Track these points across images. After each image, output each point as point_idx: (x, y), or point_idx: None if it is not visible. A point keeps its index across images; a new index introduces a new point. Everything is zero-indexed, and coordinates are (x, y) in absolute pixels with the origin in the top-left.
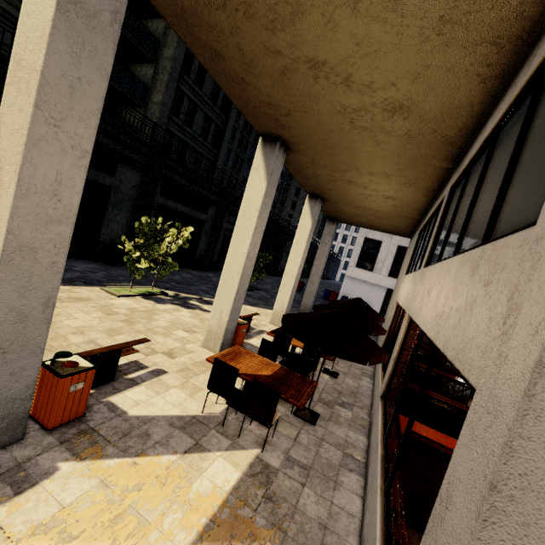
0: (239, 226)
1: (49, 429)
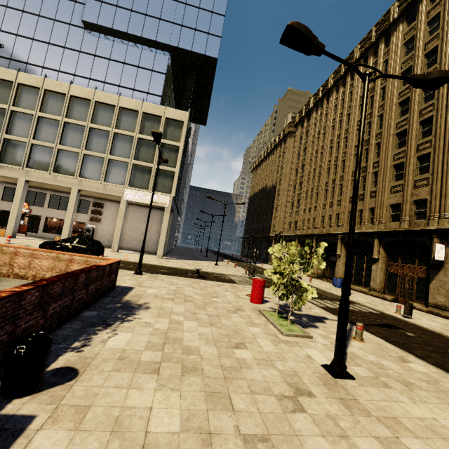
0: None
1: None
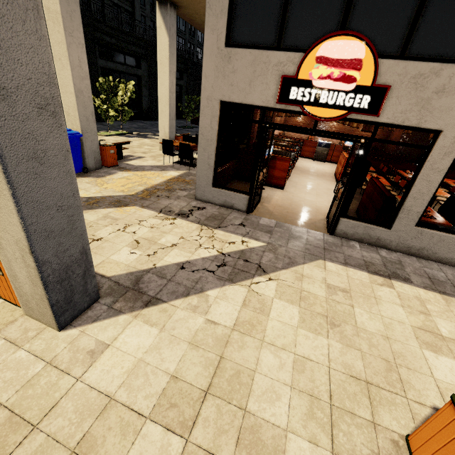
0: (160, 71)
1: (109, 167)
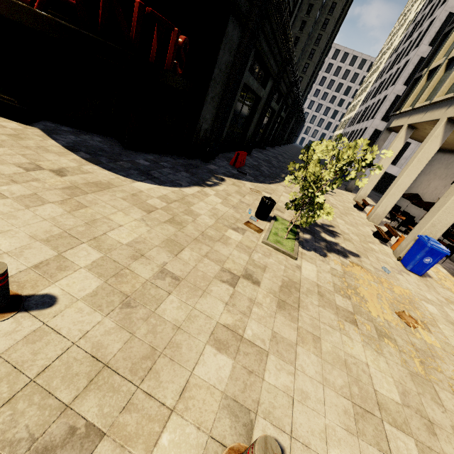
0: (413, 166)
1: None
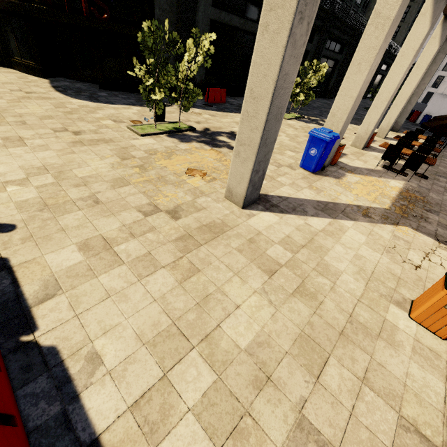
0: (396, 64)
1: (332, 165)
